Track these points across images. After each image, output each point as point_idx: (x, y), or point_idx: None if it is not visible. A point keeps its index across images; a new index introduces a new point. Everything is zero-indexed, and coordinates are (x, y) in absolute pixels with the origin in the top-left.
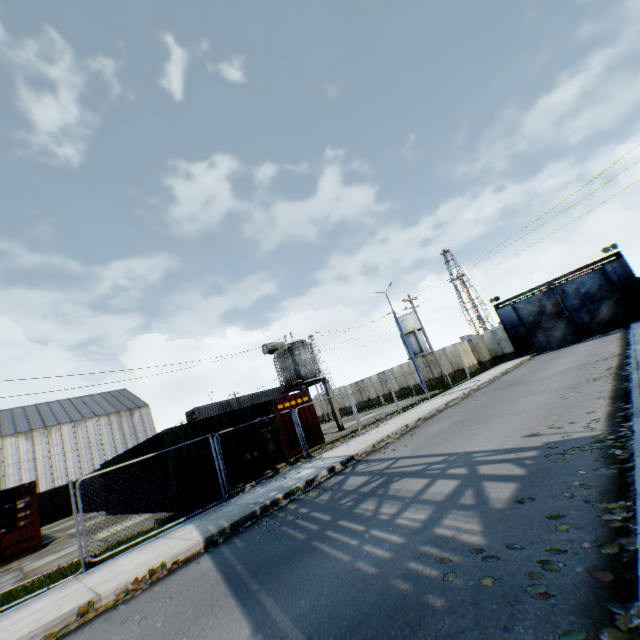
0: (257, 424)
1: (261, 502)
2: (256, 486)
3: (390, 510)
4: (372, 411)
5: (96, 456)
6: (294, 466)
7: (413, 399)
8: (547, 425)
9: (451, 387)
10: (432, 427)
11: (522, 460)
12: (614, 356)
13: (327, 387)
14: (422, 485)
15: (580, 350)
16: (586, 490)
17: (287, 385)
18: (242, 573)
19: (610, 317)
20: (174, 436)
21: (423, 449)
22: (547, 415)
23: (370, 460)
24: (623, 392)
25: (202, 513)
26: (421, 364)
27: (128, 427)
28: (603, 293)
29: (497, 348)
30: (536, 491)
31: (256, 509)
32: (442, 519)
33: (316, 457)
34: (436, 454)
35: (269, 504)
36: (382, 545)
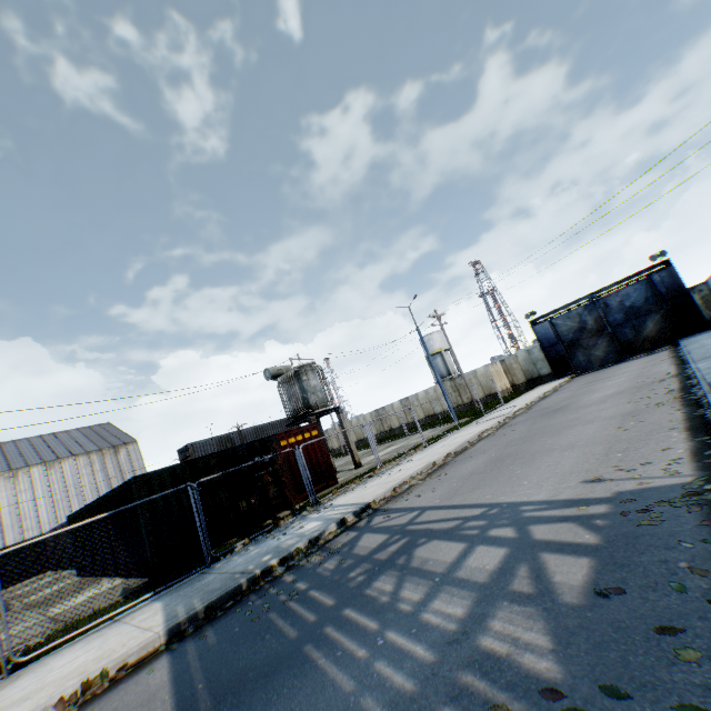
0: (255, 465)
1: (249, 571)
2: (250, 544)
3: (414, 595)
4: (394, 443)
5: (74, 502)
6: (298, 517)
7: (440, 429)
8: (612, 466)
9: (483, 414)
10: (464, 465)
11: (590, 519)
12: (672, 376)
13: (341, 418)
14: (456, 554)
15: (627, 370)
16: (704, 579)
17: (294, 416)
18: (201, 700)
19: (657, 333)
20: (146, 485)
21: (455, 496)
22: (609, 452)
23: (390, 510)
24: (702, 421)
25: (178, 584)
26: (449, 388)
27: (113, 467)
28: (650, 306)
29: (533, 369)
30: (624, 575)
31: (242, 582)
32: (489, 619)
33: (326, 504)
34: (472, 504)
35: (259, 574)
36: (402, 664)
